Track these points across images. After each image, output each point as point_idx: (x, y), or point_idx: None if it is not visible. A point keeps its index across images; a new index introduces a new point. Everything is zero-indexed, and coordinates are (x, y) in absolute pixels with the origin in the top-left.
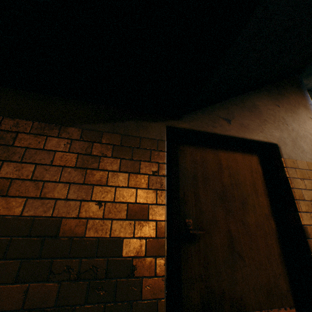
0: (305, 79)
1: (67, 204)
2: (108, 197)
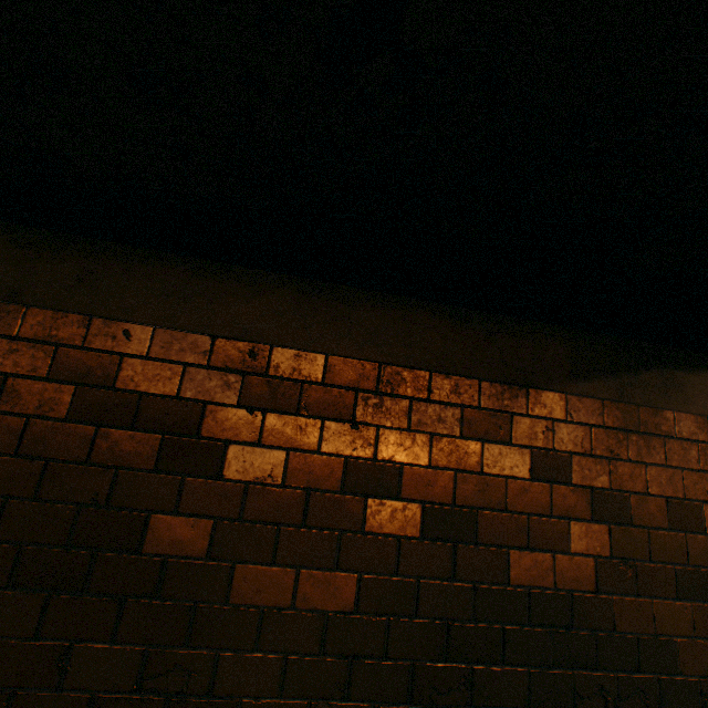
0: None
1: (572, 563)
2: (637, 550)
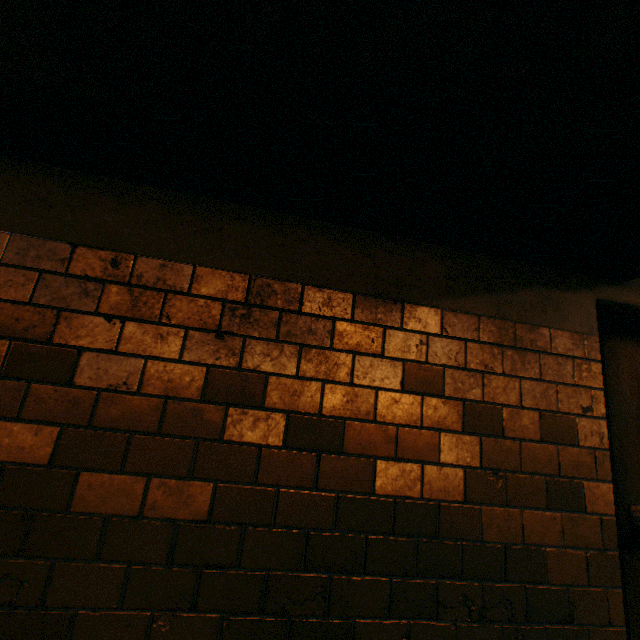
0: None
1: (441, 473)
2: (508, 461)
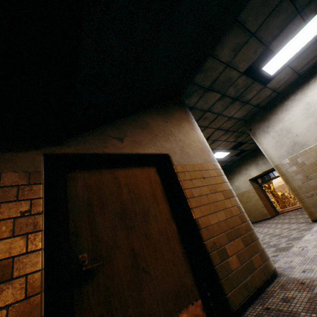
0: (186, 99)
1: None
2: None
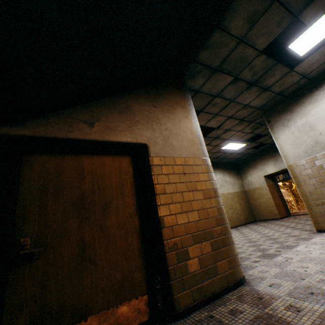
0: (190, 81)
1: None
2: None
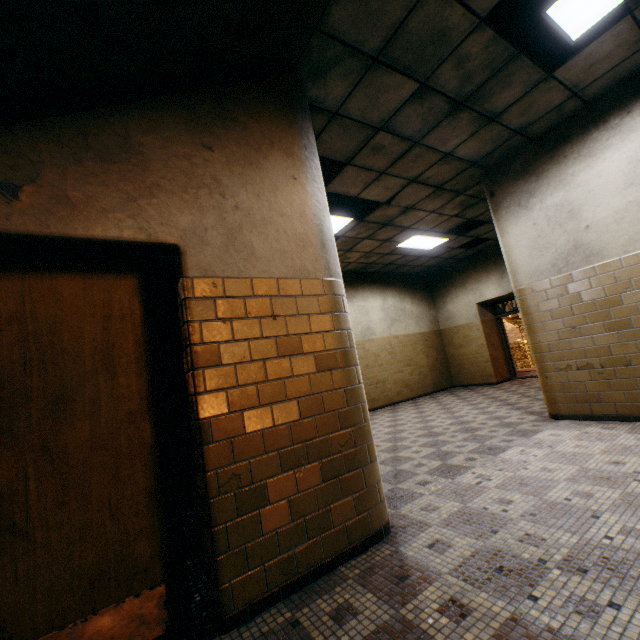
0: (314, 85)
1: None
2: None
